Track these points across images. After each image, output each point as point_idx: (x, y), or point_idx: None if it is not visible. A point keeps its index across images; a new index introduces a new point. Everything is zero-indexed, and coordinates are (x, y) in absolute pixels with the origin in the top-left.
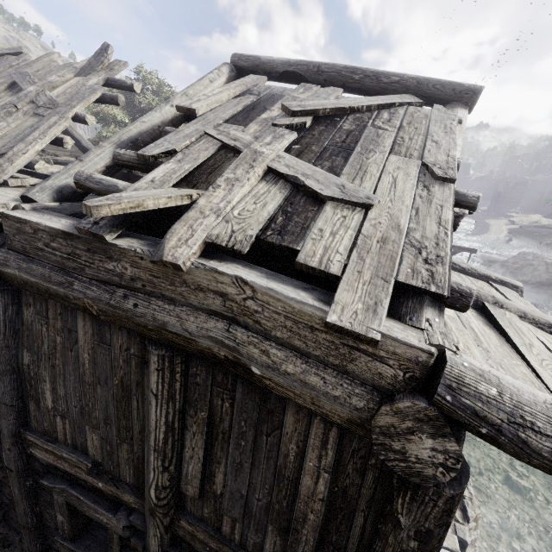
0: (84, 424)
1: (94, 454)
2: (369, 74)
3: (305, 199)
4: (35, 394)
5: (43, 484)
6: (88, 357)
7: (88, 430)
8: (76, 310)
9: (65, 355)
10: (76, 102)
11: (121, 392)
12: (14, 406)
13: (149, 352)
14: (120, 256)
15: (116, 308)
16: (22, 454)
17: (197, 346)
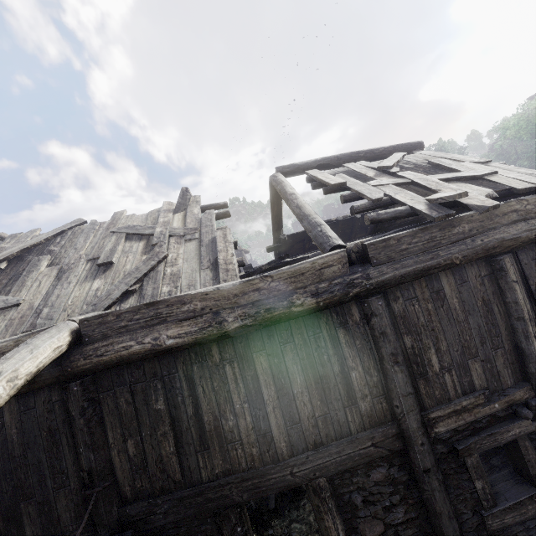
0: (467, 362)
1: (480, 383)
2: (367, 151)
3: (471, 181)
4: (423, 369)
5: (462, 450)
6: (457, 300)
7: (471, 364)
8: (439, 273)
9: (438, 314)
10: (209, 222)
11: (485, 309)
12: (413, 394)
13: (503, 258)
14: (460, 222)
15: (474, 247)
16: (429, 444)
17: (521, 239)
